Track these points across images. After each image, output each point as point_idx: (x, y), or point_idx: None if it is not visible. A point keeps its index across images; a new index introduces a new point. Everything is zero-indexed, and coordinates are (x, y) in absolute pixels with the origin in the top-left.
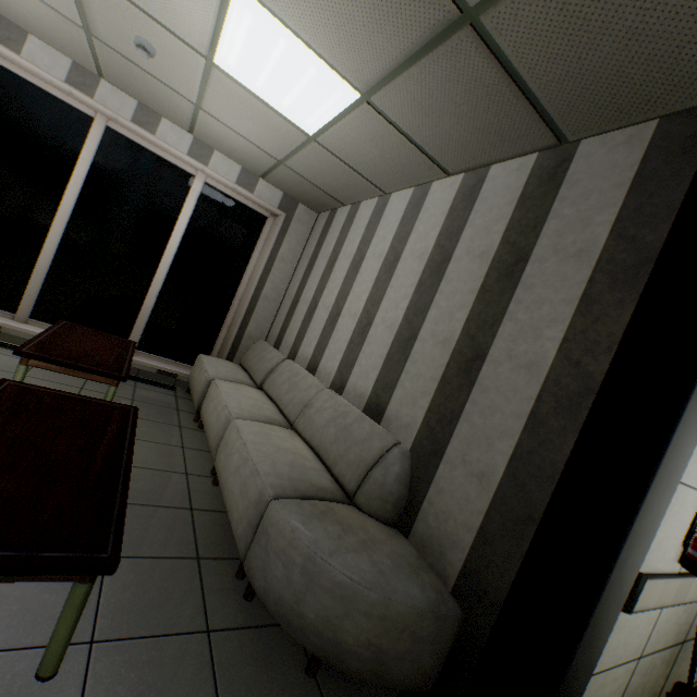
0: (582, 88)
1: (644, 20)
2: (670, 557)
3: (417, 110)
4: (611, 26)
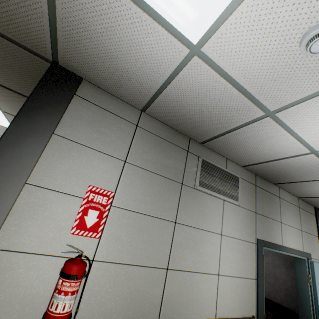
0: (29, 89)
1: (2, 62)
2: (41, 312)
3: (16, 110)
4: (1, 66)
